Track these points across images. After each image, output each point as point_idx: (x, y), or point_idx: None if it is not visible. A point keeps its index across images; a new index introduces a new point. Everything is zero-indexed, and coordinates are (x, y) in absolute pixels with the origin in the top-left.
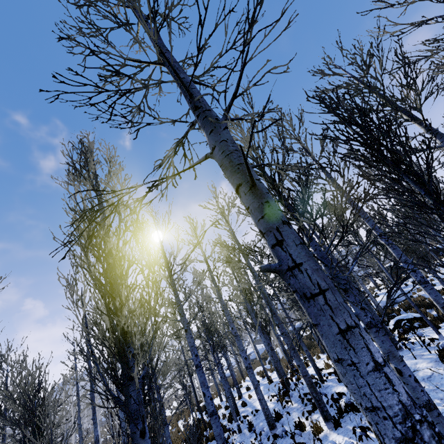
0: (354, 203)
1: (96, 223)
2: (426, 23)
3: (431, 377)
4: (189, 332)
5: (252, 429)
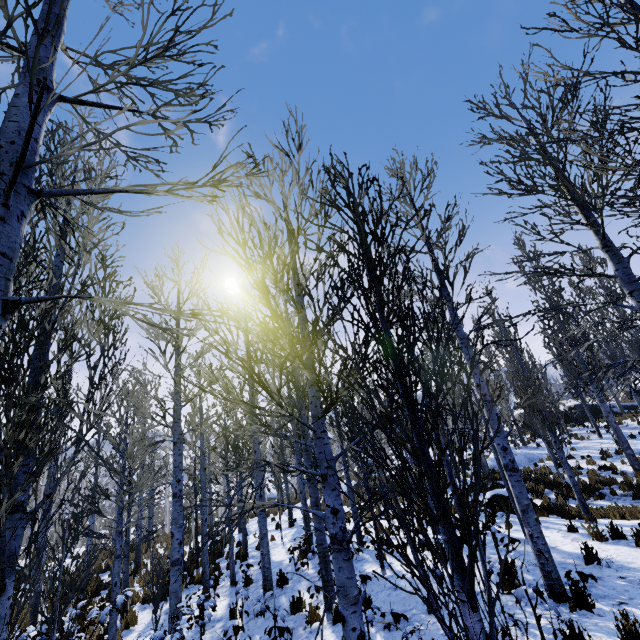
0: (460, 328)
1: (44, 268)
2: (622, 76)
3: (478, 596)
4: (178, 447)
5: (248, 585)
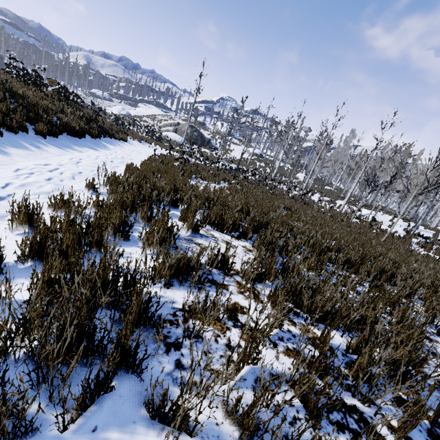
0: None
1: None
2: None
3: None
4: None
5: None
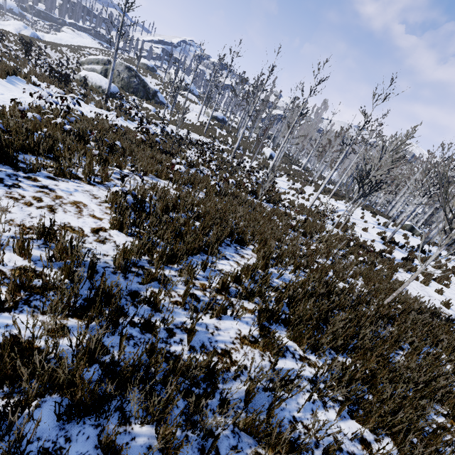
0: None
1: None
2: None
3: None
4: None
5: None
